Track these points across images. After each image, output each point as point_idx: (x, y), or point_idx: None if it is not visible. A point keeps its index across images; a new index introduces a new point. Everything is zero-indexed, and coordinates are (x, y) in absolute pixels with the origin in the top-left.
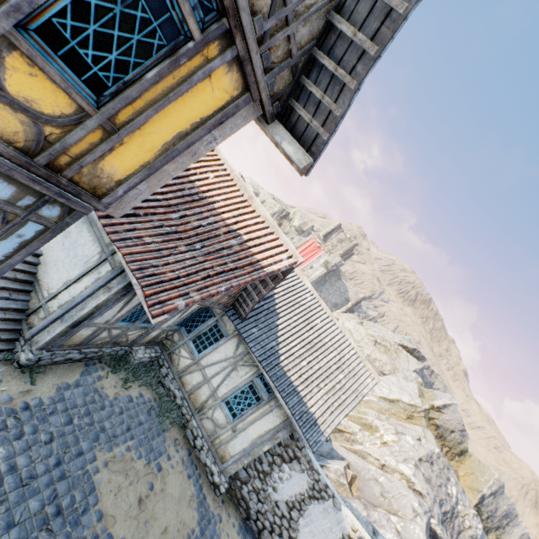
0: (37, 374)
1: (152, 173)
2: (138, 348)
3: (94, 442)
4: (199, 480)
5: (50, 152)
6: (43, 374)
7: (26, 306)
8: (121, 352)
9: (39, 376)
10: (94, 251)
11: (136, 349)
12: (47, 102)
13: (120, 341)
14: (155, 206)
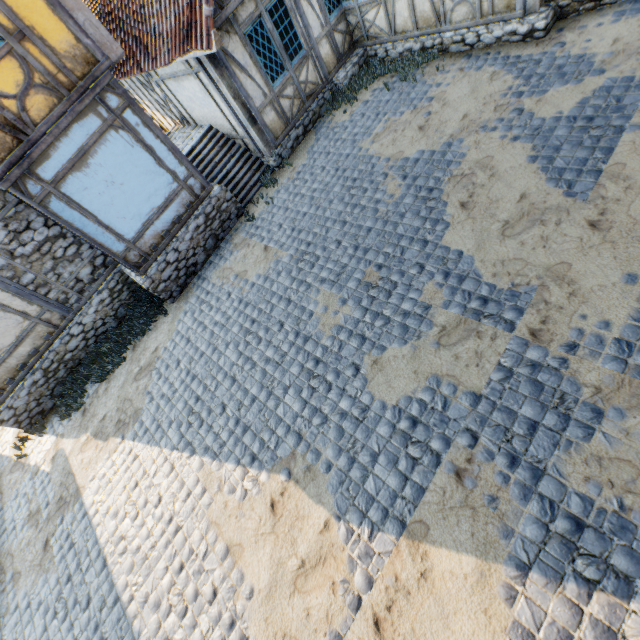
0: (291, 162)
1: (60, 5)
2: (336, 76)
3: (354, 145)
4: (498, 58)
5: (56, 85)
6: (294, 158)
7: (243, 149)
8: (327, 95)
9: (293, 161)
10: (195, 83)
11: (335, 78)
12: (15, 75)
13: (311, 92)
14: (147, 1)
